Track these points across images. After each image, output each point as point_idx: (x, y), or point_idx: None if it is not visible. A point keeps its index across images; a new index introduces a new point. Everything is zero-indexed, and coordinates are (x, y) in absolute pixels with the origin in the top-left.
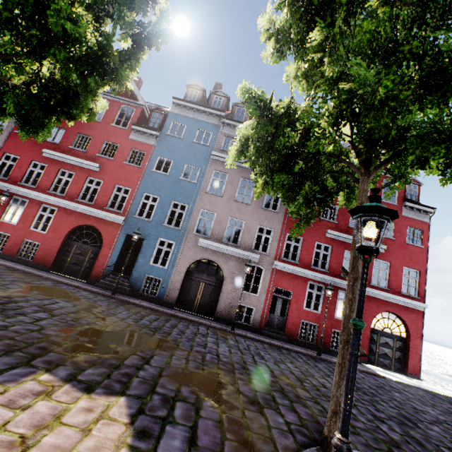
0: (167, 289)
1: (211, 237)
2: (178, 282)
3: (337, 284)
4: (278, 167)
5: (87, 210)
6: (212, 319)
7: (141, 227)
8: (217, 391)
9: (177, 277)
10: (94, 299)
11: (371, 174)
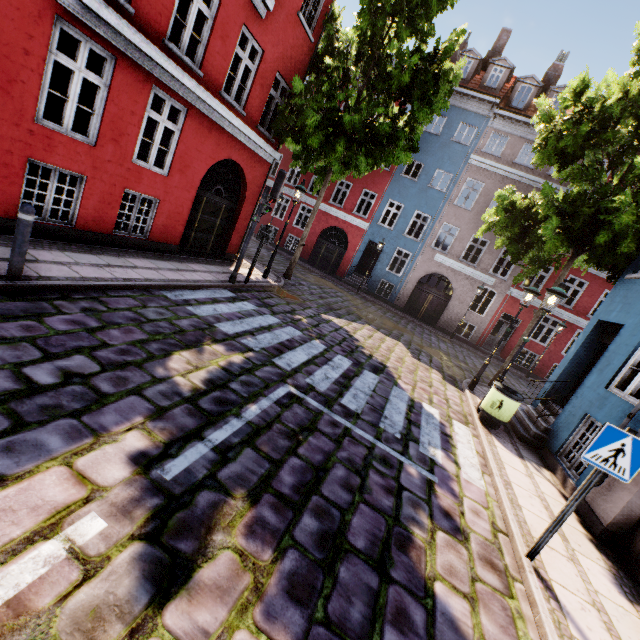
0: (398, 294)
1: (448, 254)
2: (408, 291)
3: (578, 324)
4: (512, 239)
5: (337, 213)
6: (434, 327)
7: (382, 234)
8: (440, 357)
9: (408, 286)
10: (350, 293)
11: (578, 255)
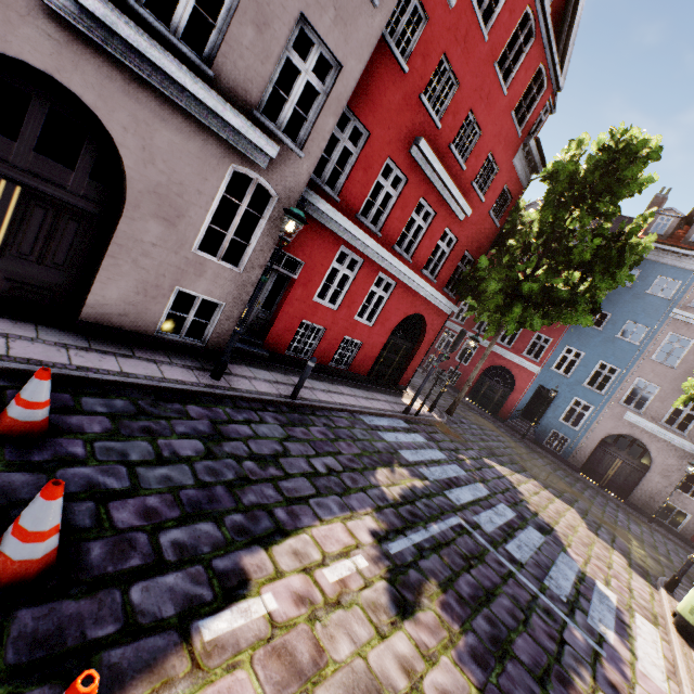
0: (573, 451)
1: (644, 414)
2: (587, 449)
3: None
4: None
5: (504, 353)
6: (623, 502)
7: (556, 380)
8: (627, 540)
9: (588, 443)
10: (512, 438)
11: None
